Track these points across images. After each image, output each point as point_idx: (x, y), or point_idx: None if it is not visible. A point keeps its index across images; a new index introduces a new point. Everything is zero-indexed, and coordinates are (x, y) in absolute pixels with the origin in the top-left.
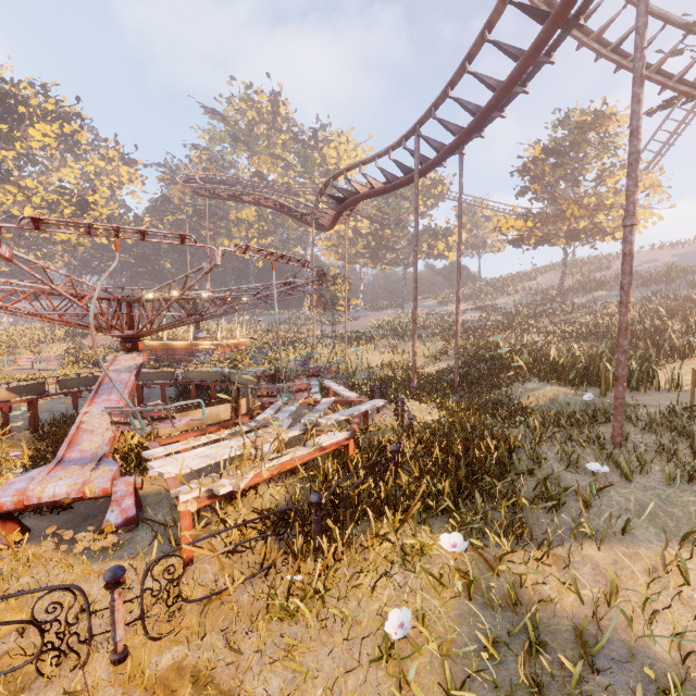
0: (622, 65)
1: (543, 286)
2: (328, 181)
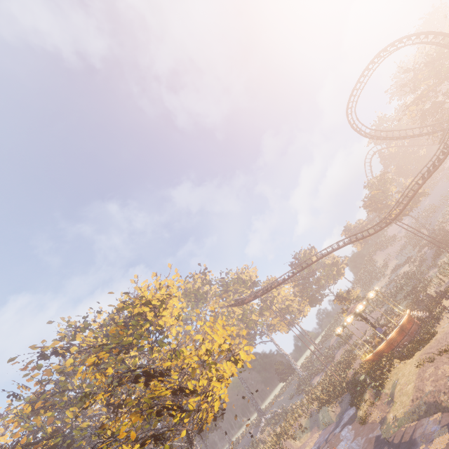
0: (435, 131)
1: (397, 248)
2: (411, 183)
